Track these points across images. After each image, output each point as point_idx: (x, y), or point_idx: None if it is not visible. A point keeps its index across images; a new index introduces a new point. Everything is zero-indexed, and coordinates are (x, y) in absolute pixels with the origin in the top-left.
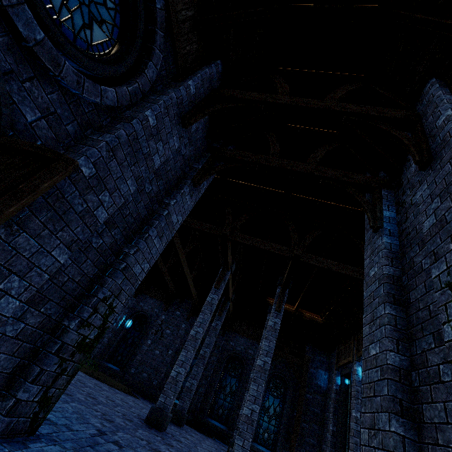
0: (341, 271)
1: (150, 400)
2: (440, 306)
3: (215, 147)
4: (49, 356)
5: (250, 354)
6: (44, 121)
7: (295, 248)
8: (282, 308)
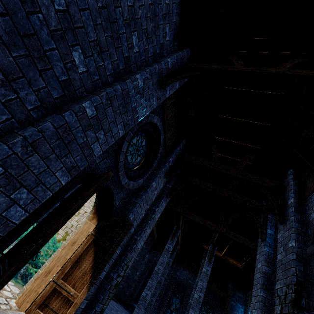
0: (249, 246)
1: (124, 304)
2: (275, 305)
3: (178, 173)
4: (106, 291)
5: (189, 283)
6: (120, 202)
7: (221, 227)
8: (212, 260)
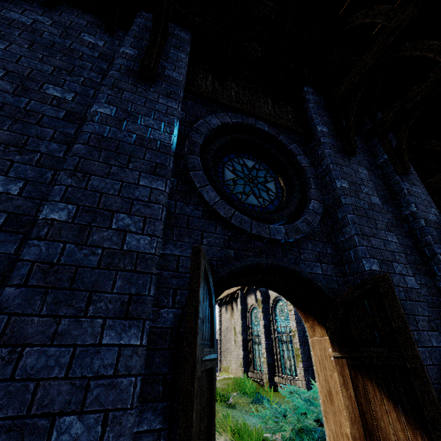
0: None
1: None
2: None
3: (369, 129)
4: None
5: None
6: (322, 264)
7: None
8: None
